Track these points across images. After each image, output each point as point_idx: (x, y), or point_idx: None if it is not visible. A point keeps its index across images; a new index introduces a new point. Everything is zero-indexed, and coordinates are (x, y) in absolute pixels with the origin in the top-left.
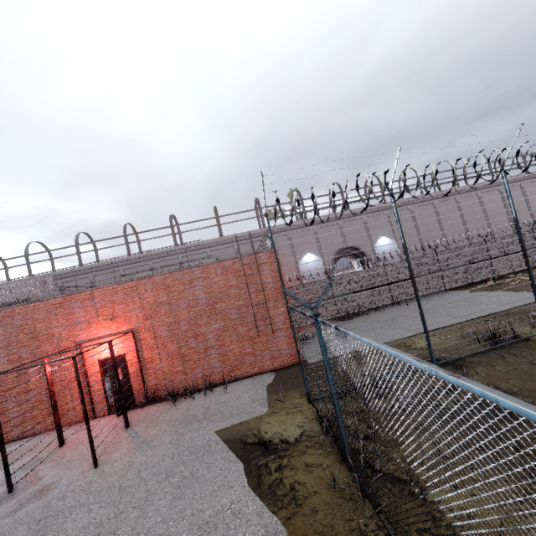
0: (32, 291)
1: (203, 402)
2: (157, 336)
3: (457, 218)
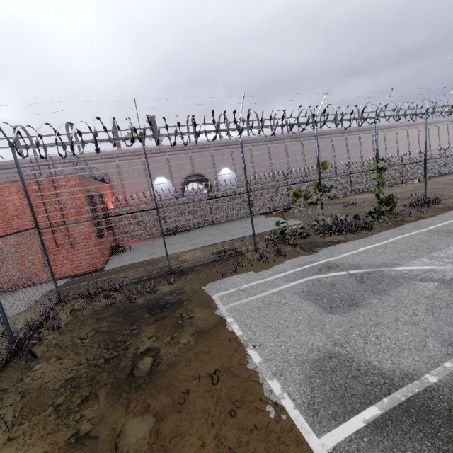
0: None
1: None
2: None
3: (284, 158)
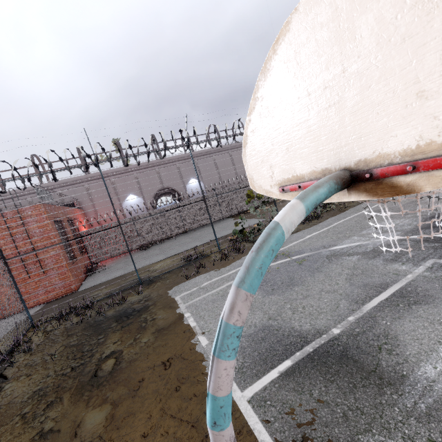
0: None
1: None
2: None
3: None
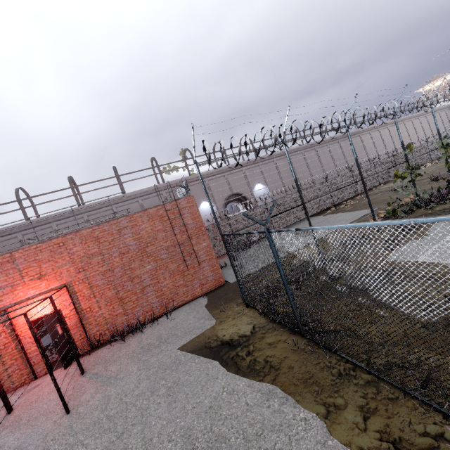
0: None
1: (152, 332)
2: (93, 286)
3: (305, 167)
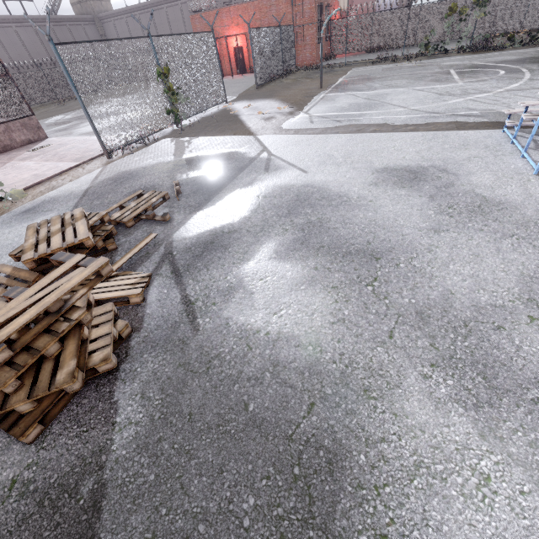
0: (207, 5)
1: None
2: None
3: None
